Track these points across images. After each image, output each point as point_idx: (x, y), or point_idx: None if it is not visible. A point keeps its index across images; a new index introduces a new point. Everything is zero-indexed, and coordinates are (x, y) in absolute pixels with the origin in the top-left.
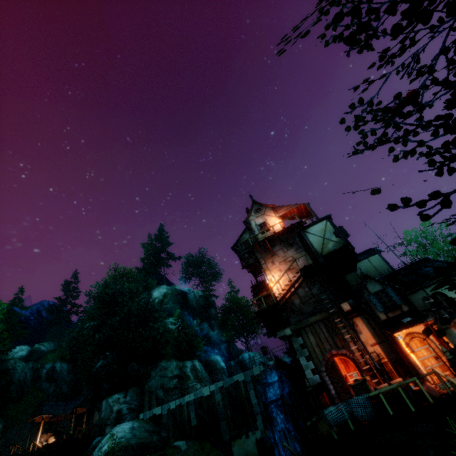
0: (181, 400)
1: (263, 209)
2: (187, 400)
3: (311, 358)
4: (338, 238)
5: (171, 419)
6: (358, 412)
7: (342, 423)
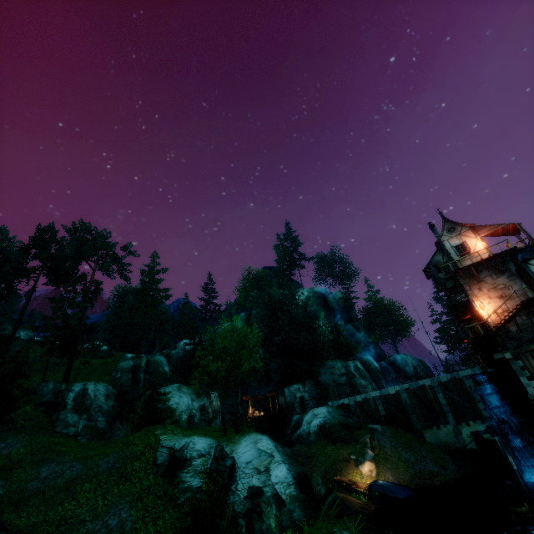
0: (366, 395)
1: (458, 229)
2: (373, 395)
3: (532, 378)
4: None
5: (359, 408)
6: None
7: None
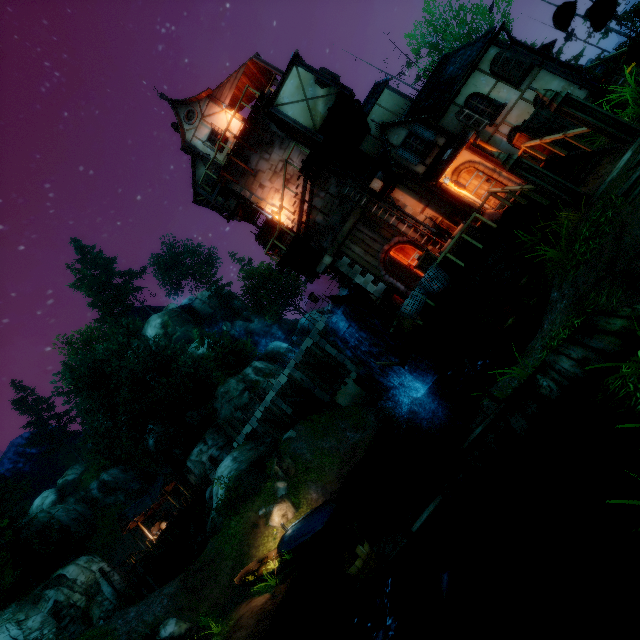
0: (263, 404)
1: (197, 109)
2: (270, 399)
3: (366, 272)
4: (325, 88)
5: (266, 425)
6: (432, 287)
7: (422, 307)
